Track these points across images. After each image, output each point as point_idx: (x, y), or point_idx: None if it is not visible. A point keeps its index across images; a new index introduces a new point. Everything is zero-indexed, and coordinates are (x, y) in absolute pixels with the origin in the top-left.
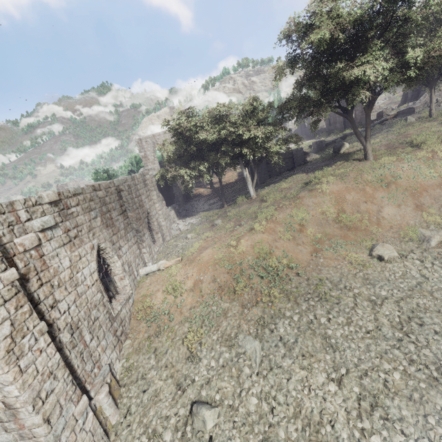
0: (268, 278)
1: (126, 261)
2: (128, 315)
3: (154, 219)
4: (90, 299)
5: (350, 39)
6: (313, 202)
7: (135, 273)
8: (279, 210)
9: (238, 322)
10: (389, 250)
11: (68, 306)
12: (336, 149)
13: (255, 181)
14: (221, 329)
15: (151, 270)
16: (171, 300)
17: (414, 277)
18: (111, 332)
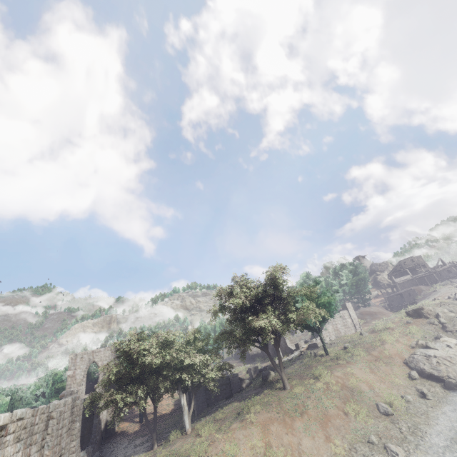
0: None
1: None
2: None
3: None
4: None
5: (254, 303)
6: (244, 434)
7: None
8: (212, 446)
9: None
10: None
11: None
12: (264, 377)
13: (191, 411)
14: None
15: None
16: None
17: None
18: None
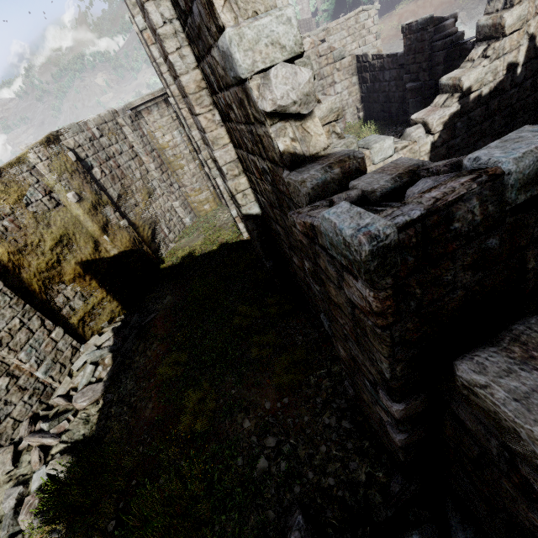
0: None
1: None
2: None
3: None
4: None
5: None
6: (389, 21)
7: None
8: None
9: None
10: None
11: None
12: None
13: None
14: None
15: None
16: None
17: None
18: None
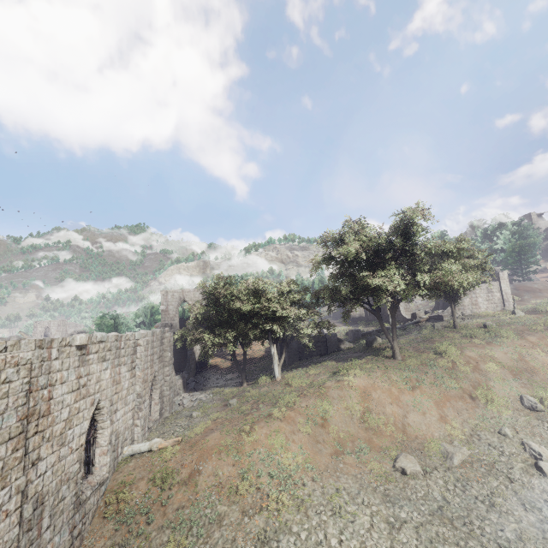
0: (279, 479)
1: (116, 430)
2: (94, 509)
3: (158, 386)
4: (68, 468)
5: (372, 256)
6: (339, 395)
7: (119, 450)
8: (302, 398)
9: (234, 534)
10: (412, 463)
11: (46, 469)
12: (369, 342)
13: (282, 361)
14: (211, 542)
15: (140, 449)
16: (156, 494)
17: (435, 499)
18: (69, 526)
